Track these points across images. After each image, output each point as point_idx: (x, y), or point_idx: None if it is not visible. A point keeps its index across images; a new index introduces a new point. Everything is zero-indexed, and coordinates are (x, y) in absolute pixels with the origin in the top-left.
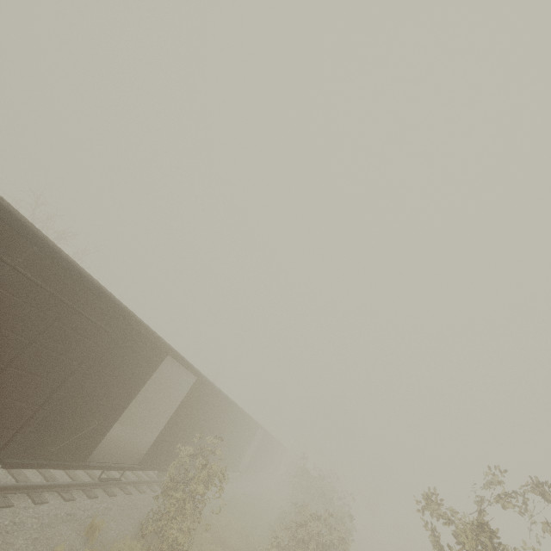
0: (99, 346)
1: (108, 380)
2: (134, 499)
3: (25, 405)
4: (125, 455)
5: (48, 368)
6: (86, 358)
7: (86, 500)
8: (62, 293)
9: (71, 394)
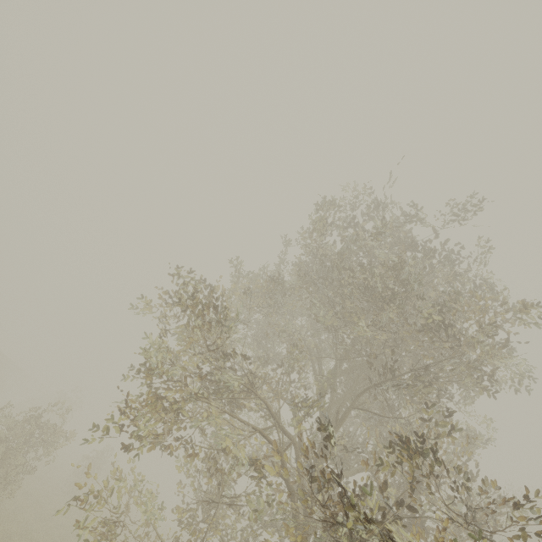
0: None
1: None
2: None
3: None
4: None
5: None
6: None
7: None
8: None
9: None
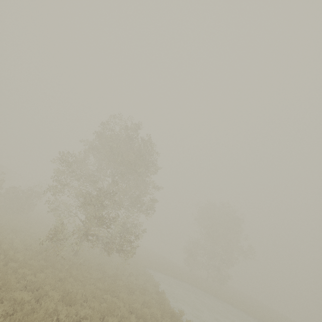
0: None
1: None
2: None
3: None
4: None
5: None
6: None
7: None
8: None
9: None
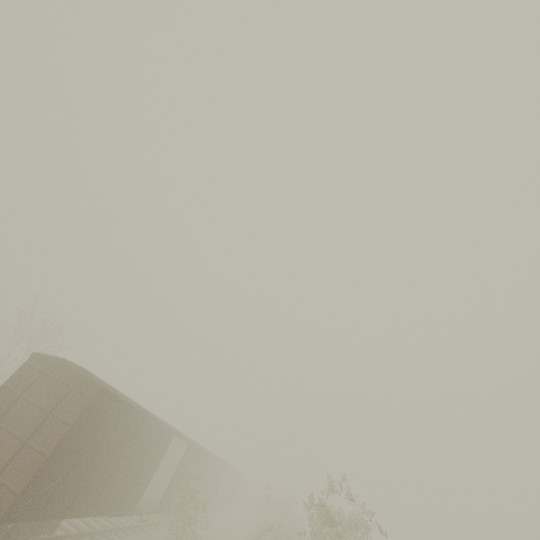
0: (147, 444)
1: (148, 460)
2: (151, 536)
3: (119, 483)
4: (146, 504)
5: (129, 462)
6: (142, 452)
7: (128, 537)
8: (138, 425)
9: (134, 473)
